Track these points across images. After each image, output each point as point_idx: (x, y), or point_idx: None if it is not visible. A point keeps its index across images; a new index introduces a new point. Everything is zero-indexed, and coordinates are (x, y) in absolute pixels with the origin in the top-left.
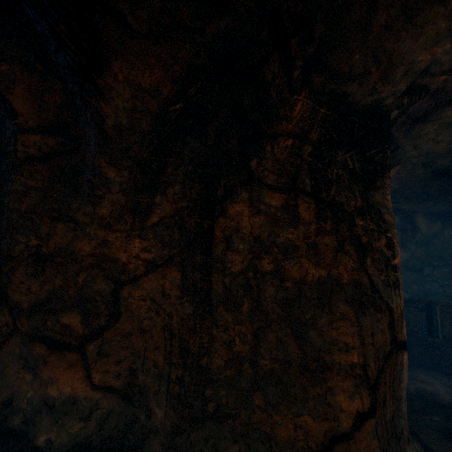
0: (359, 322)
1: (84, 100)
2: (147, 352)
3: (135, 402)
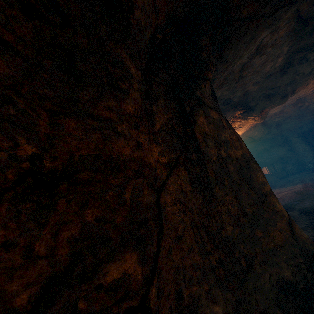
0: (260, 171)
1: None
2: (184, 261)
3: None
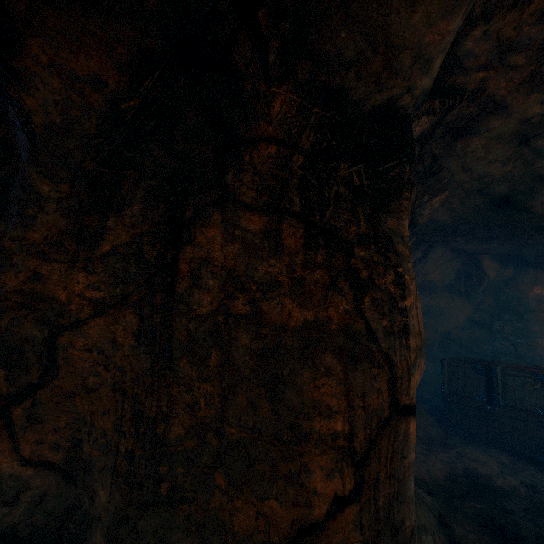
0: (348, 379)
1: (3, 91)
2: (94, 417)
3: (79, 482)
